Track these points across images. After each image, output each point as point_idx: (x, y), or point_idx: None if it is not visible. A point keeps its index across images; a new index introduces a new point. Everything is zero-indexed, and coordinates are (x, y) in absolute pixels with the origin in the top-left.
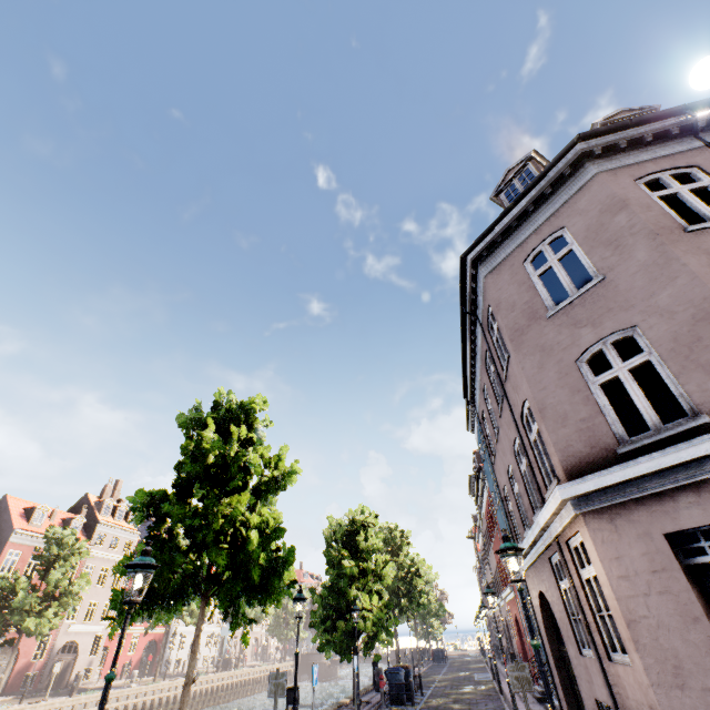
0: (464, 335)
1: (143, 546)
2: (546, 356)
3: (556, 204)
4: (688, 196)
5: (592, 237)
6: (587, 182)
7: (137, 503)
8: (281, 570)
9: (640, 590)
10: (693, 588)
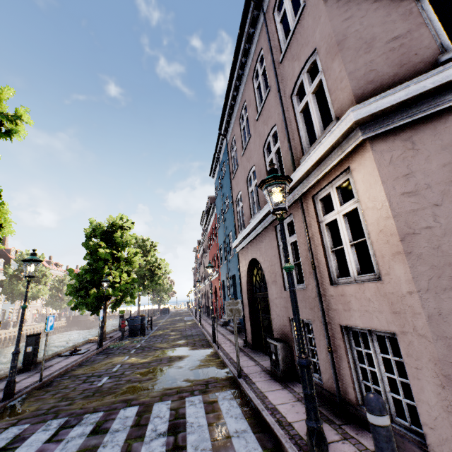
0: (239, 44)
1: None
2: None
3: None
4: None
5: None
6: None
7: None
8: None
9: (429, 203)
10: None
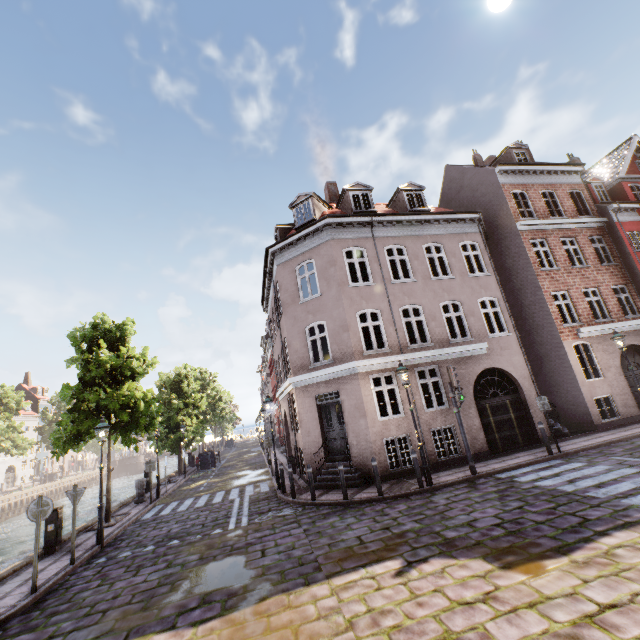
0: (265, 279)
1: (69, 415)
2: (296, 322)
3: (313, 244)
4: (357, 266)
5: (322, 273)
6: (327, 241)
7: (66, 394)
8: (155, 417)
9: (306, 412)
10: (318, 410)
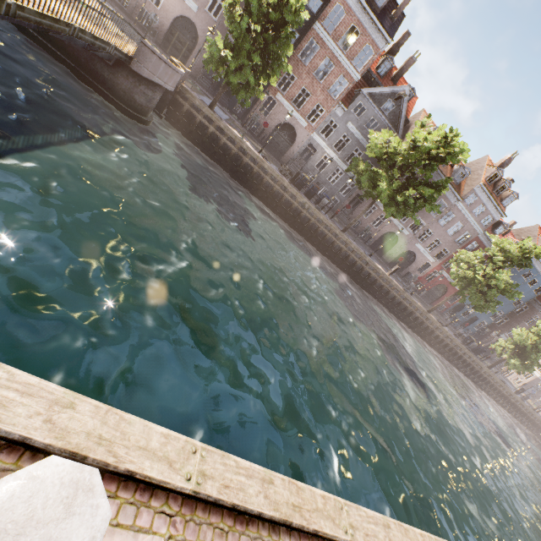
0: None
1: None
2: None
3: None
4: None
5: None
6: None
7: None
8: None
9: None
10: None
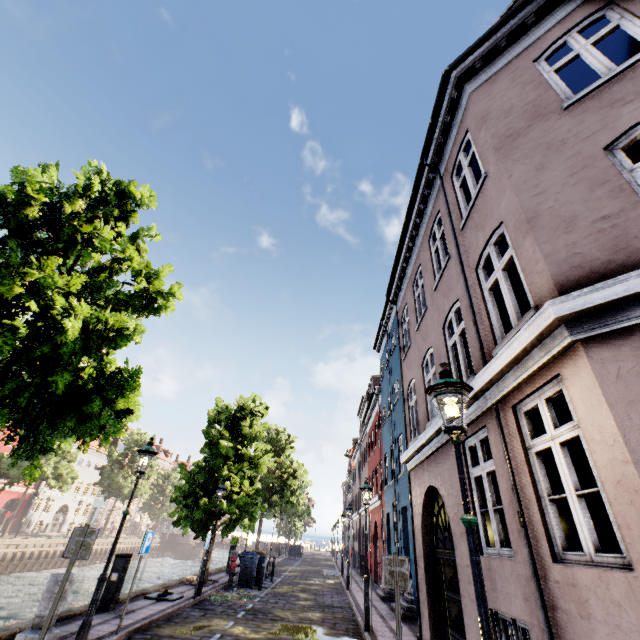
0: (412, 205)
1: None
2: (552, 154)
3: None
4: None
5: None
6: None
7: None
8: (110, 391)
9: None
10: None
